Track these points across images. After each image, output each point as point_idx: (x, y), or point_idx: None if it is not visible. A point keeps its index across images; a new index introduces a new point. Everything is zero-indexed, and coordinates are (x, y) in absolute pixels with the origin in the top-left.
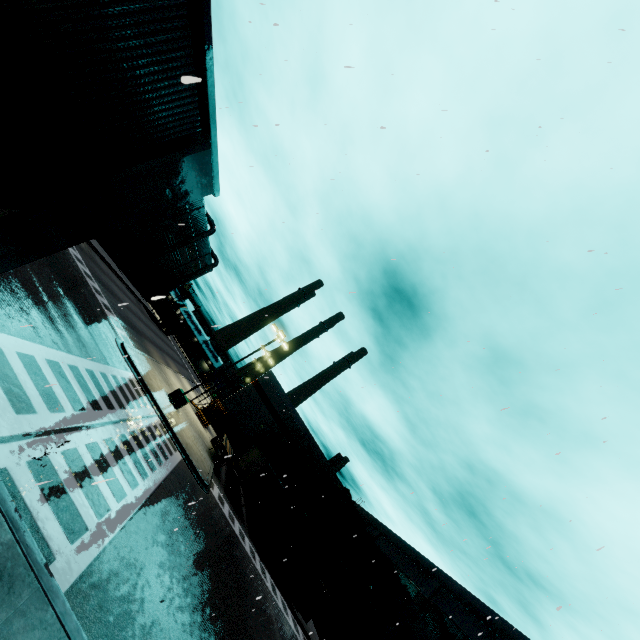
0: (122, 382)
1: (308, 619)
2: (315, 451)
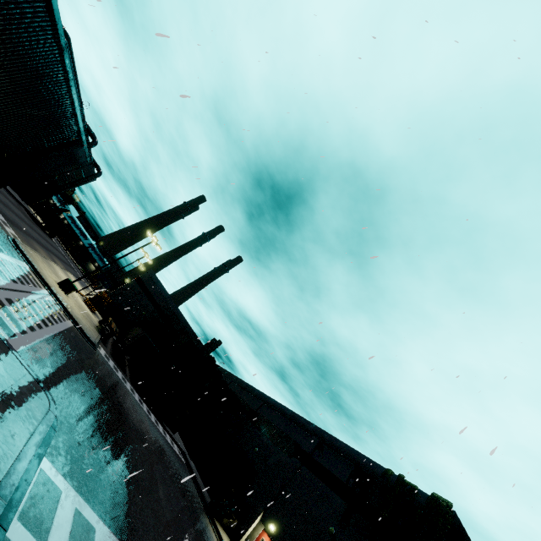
0: (19, 268)
1: (175, 432)
2: (188, 331)
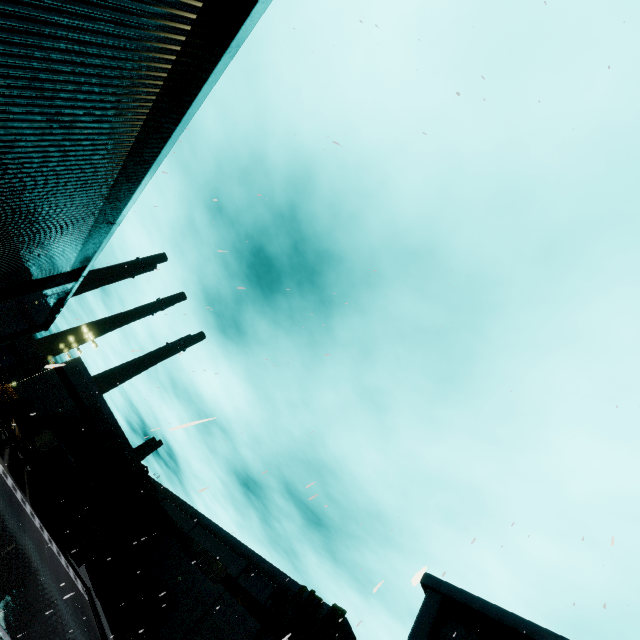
0: None
1: (81, 564)
2: (118, 434)
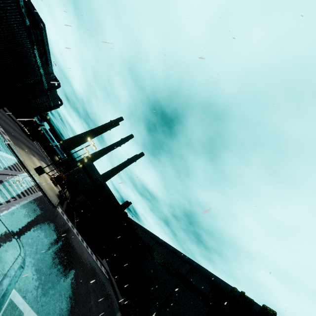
0: (10, 160)
1: (103, 259)
2: (112, 197)
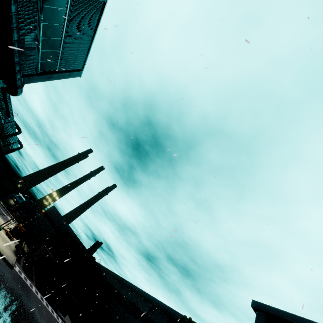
0: None
1: (65, 315)
2: (77, 242)
